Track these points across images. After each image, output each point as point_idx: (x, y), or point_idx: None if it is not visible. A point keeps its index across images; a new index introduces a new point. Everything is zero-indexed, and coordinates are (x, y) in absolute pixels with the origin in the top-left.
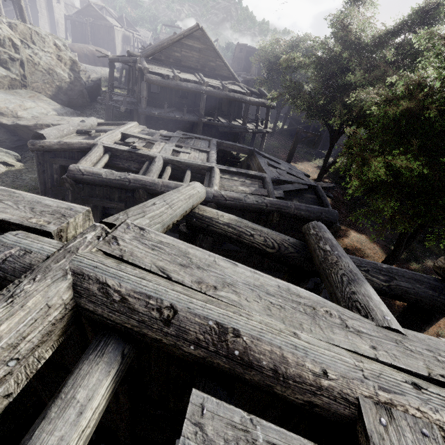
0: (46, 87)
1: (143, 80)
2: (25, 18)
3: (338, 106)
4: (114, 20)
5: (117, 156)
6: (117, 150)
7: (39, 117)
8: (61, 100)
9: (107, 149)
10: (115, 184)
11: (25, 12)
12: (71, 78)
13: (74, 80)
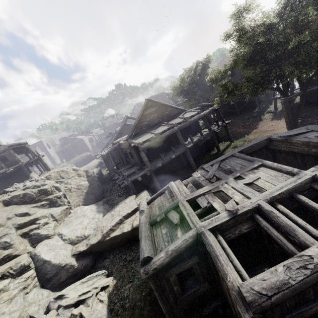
0: (81, 198)
1: (136, 151)
2: (48, 168)
3: (291, 67)
4: (80, 136)
5: (224, 229)
6: (222, 224)
7: (99, 227)
8: (91, 199)
9: (212, 229)
10: (310, 283)
11: (47, 164)
12: (90, 182)
13: (91, 181)
